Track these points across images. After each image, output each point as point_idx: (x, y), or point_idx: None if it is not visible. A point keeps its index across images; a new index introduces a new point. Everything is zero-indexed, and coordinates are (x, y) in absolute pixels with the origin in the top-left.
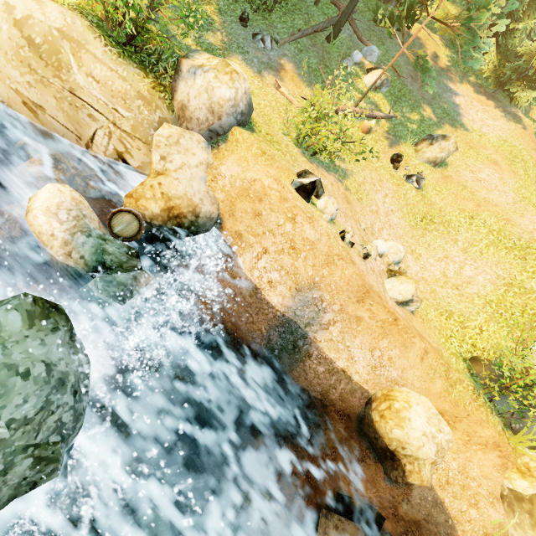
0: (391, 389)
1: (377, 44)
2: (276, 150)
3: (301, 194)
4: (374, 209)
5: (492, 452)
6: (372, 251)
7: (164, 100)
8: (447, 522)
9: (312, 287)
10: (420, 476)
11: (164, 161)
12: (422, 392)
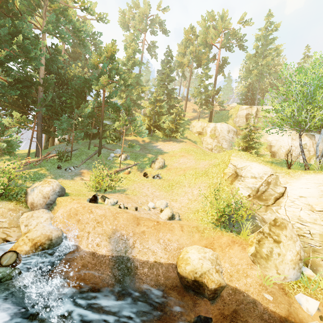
0: (180, 253)
1: (119, 148)
2: (82, 196)
3: (92, 202)
4: (145, 195)
5: (235, 246)
6: (145, 208)
7: (22, 206)
8: (244, 296)
9: (114, 232)
10: (210, 279)
11: (27, 226)
12: (192, 244)
